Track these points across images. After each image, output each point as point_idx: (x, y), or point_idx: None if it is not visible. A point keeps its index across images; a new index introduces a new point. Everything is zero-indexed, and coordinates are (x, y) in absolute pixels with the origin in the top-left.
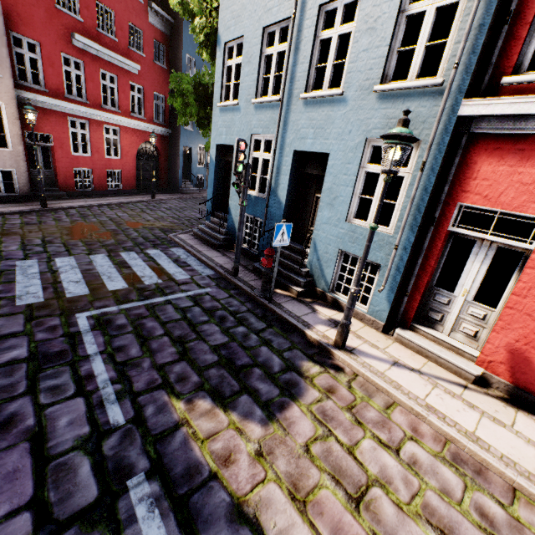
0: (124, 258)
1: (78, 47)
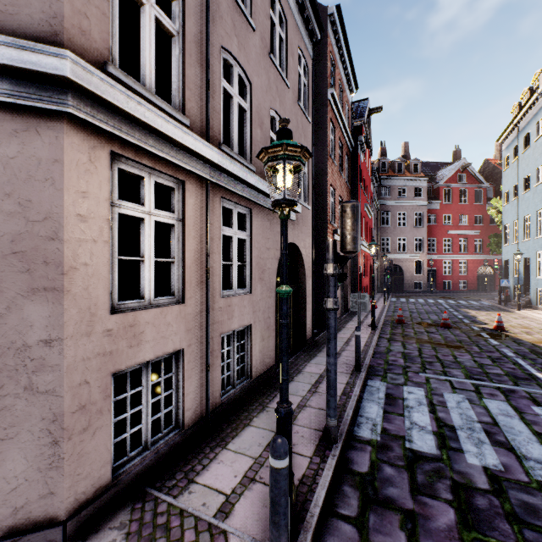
0: (457, 301)
1: (449, 234)
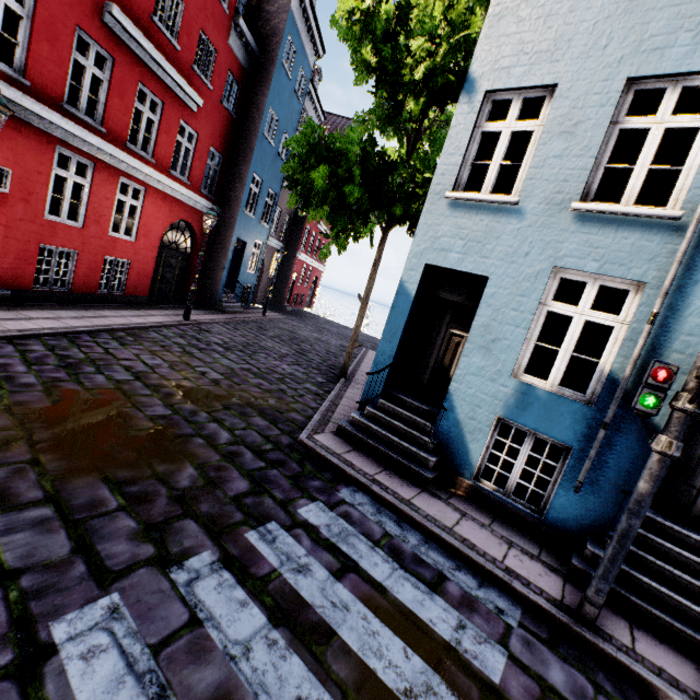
0: (276, 569)
1: (111, 30)
